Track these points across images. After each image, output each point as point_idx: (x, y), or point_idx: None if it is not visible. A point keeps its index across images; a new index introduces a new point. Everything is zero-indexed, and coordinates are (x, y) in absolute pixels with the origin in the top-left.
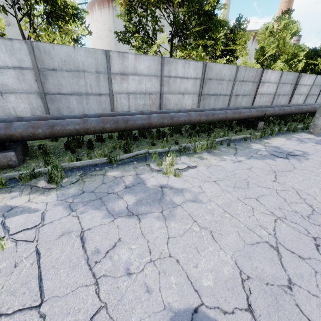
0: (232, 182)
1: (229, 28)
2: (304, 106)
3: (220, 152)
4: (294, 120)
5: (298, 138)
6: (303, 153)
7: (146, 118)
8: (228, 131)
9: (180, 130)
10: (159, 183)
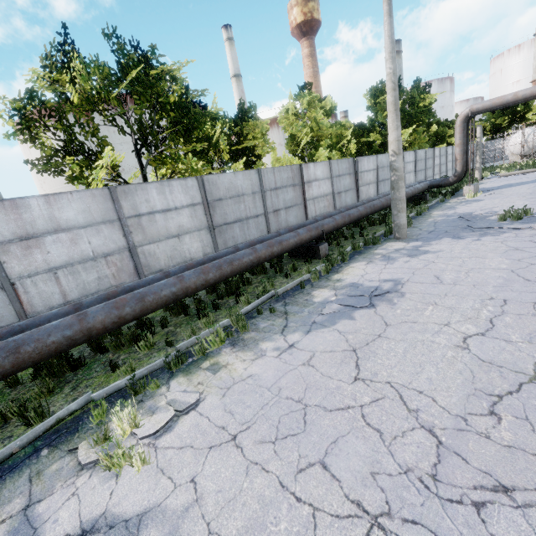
0: (273, 424)
1: (231, 120)
2: (376, 201)
3: (256, 335)
4: (372, 223)
5: (383, 254)
6: (394, 283)
7: (73, 323)
8: (276, 275)
9: (184, 306)
10: (80, 521)
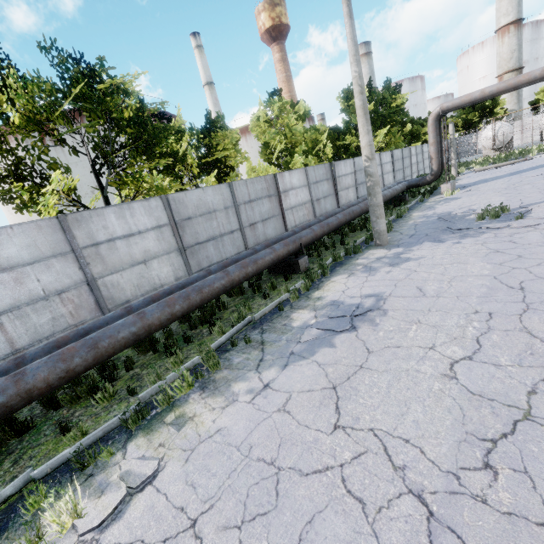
0: (240, 499)
1: (198, 131)
2: (355, 207)
3: (229, 374)
4: (353, 230)
5: (364, 264)
6: (376, 299)
7: (7, 386)
8: (255, 295)
9: (152, 342)
10: None
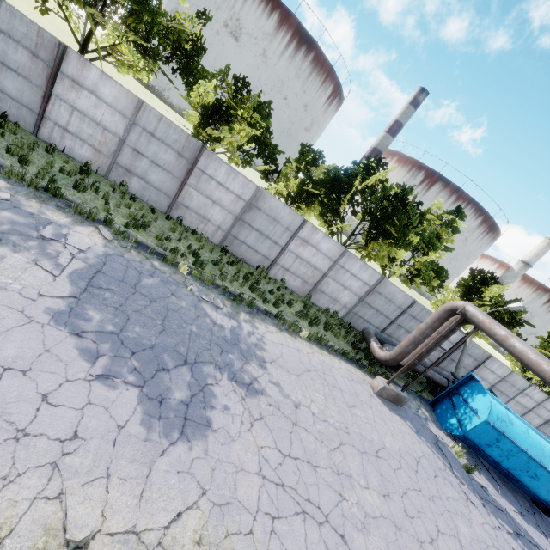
0: None
1: None
2: None
3: None
4: None
5: None
6: None
7: None
8: None
9: None
10: None
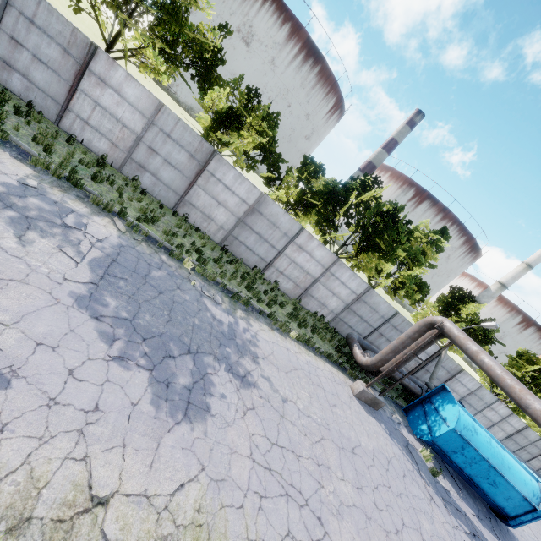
0: None
1: None
2: None
3: None
4: None
5: None
6: None
7: None
8: None
9: None
10: None
